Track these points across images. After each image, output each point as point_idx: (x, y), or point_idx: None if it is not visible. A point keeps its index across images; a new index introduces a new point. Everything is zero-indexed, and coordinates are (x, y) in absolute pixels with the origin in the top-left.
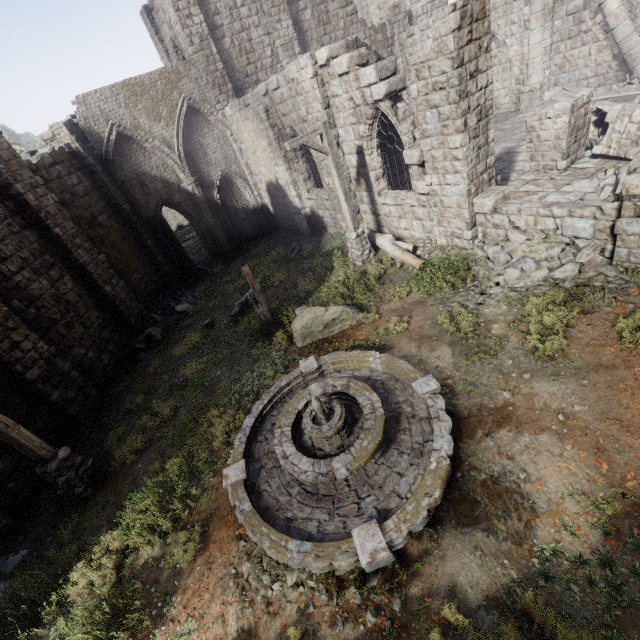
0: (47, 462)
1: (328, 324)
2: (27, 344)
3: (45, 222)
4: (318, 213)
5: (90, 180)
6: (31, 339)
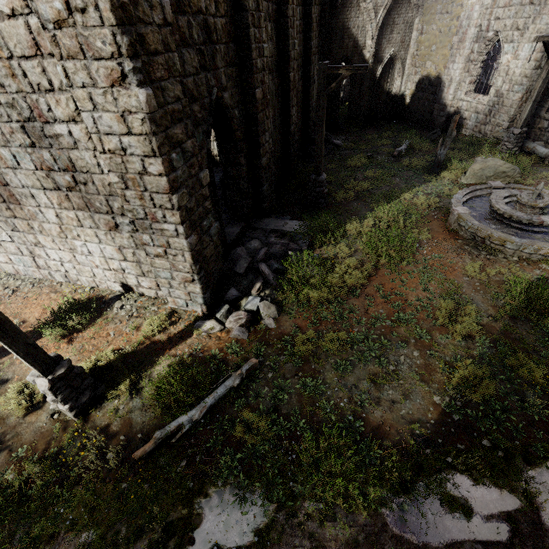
0: (318, 175)
1: (497, 174)
2: (294, 110)
3: (310, 34)
4: (462, 114)
5: (320, 17)
6: (295, 108)
